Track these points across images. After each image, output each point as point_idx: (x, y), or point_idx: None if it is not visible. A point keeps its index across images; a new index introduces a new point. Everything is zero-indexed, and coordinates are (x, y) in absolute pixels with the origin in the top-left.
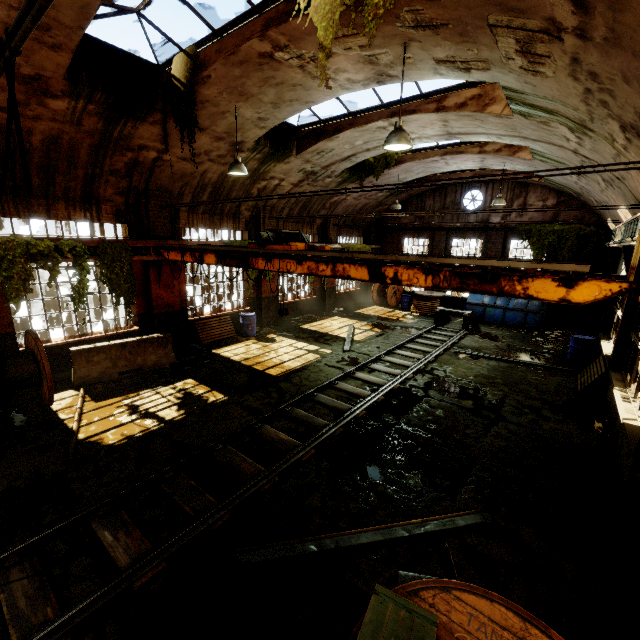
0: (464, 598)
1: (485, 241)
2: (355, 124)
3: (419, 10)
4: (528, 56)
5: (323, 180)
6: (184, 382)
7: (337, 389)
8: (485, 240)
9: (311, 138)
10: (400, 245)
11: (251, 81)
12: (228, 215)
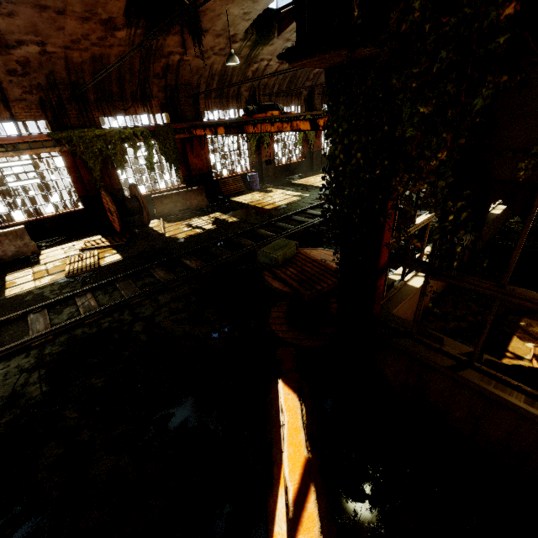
0: (318, 251)
1: None
2: None
3: None
4: None
5: None
6: (214, 214)
7: (306, 213)
8: None
9: (288, 19)
10: None
11: None
12: (232, 97)
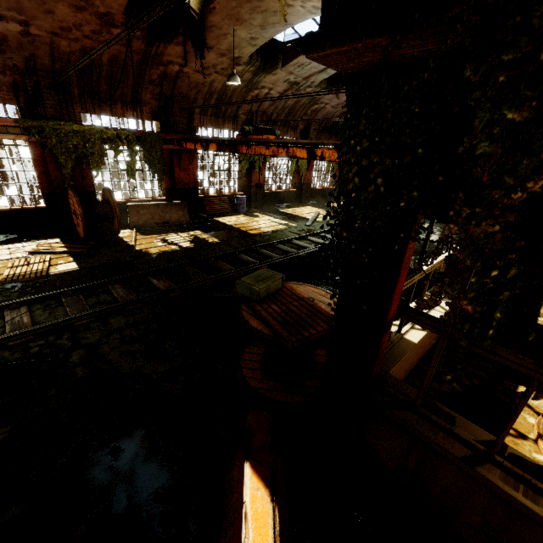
0: (306, 287)
1: None
2: None
3: None
4: None
5: (305, 90)
6: (194, 232)
7: (292, 243)
8: None
9: (293, 53)
10: None
11: (244, 10)
12: (229, 118)
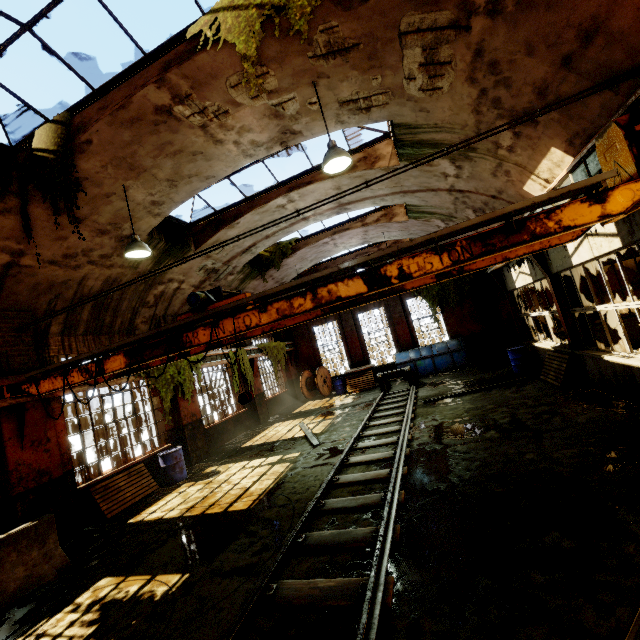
0: None
1: (386, 307)
2: (255, 206)
3: (334, 28)
4: (430, 69)
5: (225, 278)
6: (93, 589)
7: (343, 485)
8: (385, 306)
9: (209, 230)
10: (311, 334)
11: (144, 149)
12: (120, 332)
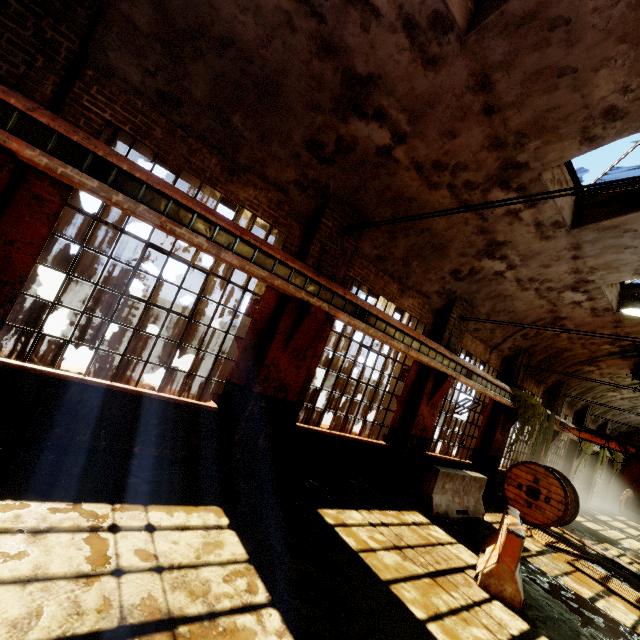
0: None
1: None
2: None
3: None
4: None
5: None
6: (608, 545)
7: None
8: None
9: None
10: None
11: None
12: (571, 405)
